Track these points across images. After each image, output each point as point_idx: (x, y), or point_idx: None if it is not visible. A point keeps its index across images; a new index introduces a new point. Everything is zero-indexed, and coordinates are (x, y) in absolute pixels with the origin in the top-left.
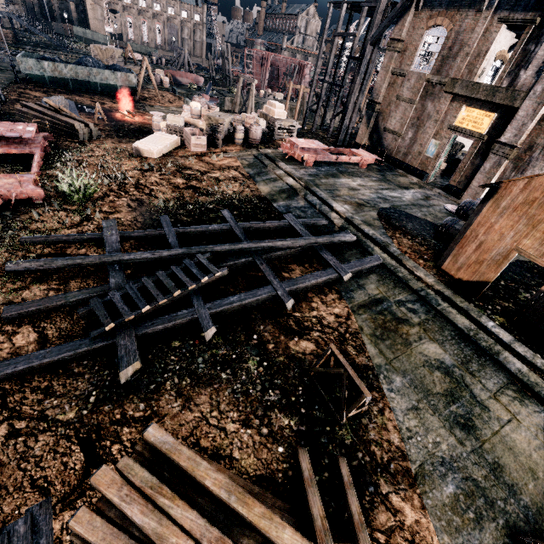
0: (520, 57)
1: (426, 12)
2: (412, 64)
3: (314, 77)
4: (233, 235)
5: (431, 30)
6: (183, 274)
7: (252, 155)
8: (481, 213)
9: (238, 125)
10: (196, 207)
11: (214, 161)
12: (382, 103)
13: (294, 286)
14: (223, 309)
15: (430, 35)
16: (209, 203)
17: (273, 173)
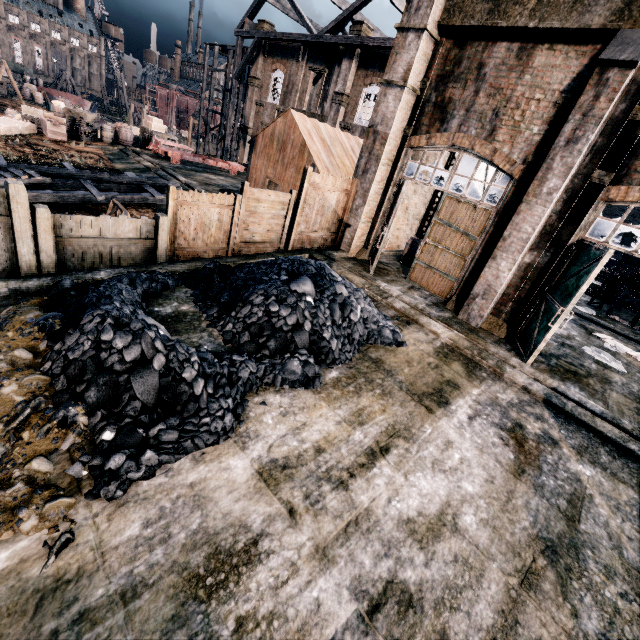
0: (323, 94)
1: (270, 59)
2: (268, 97)
3: (201, 107)
4: (72, 179)
5: (276, 72)
6: (5, 173)
7: (118, 149)
8: (252, 160)
9: (105, 125)
10: (40, 164)
11: (73, 146)
12: (253, 128)
13: (110, 194)
14: (40, 195)
15: (276, 76)
16: (55, 164)
17: (134, 160)
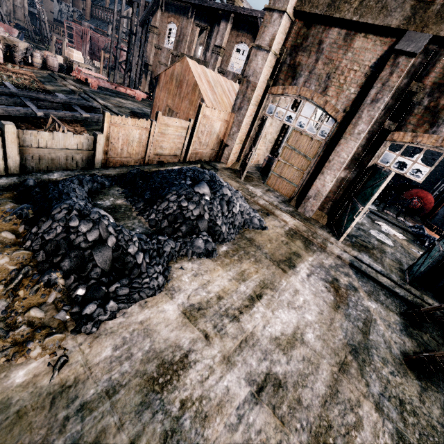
0: (206, 45)
1: (166, 13)
2: (164, 43)
3: (111, 44)
4: (13, 96)
5: (170, 24)
6: None
7: (47, 73)
8: (156, 92)
9: (35, 52)
10: None
11: (10, 68)
12: (153, 66)
13: (47, 111)
14: None
15: (170, 27)
16: None
17: (61, 83)
